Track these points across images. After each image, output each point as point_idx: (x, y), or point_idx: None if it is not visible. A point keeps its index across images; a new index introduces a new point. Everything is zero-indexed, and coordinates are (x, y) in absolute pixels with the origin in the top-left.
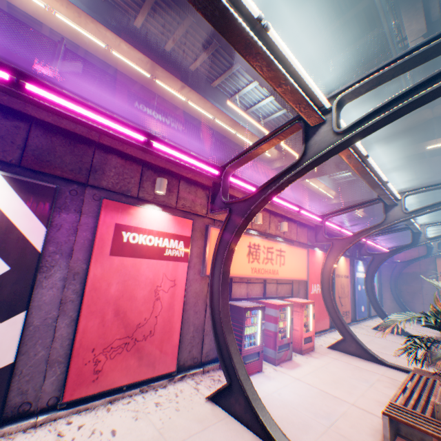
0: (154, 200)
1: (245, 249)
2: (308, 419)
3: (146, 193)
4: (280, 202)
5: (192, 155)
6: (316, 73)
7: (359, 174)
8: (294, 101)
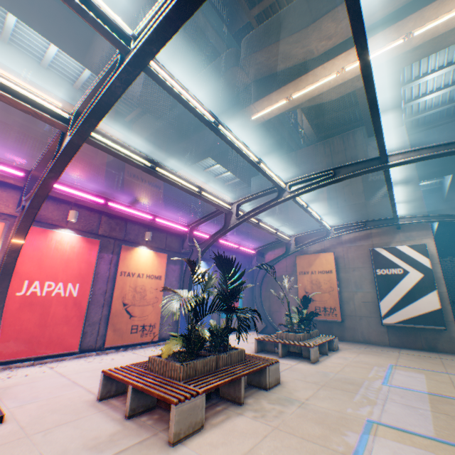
0: None
1: None
2: None
3: None
4: None
5: None
6: None
7: None
8: None
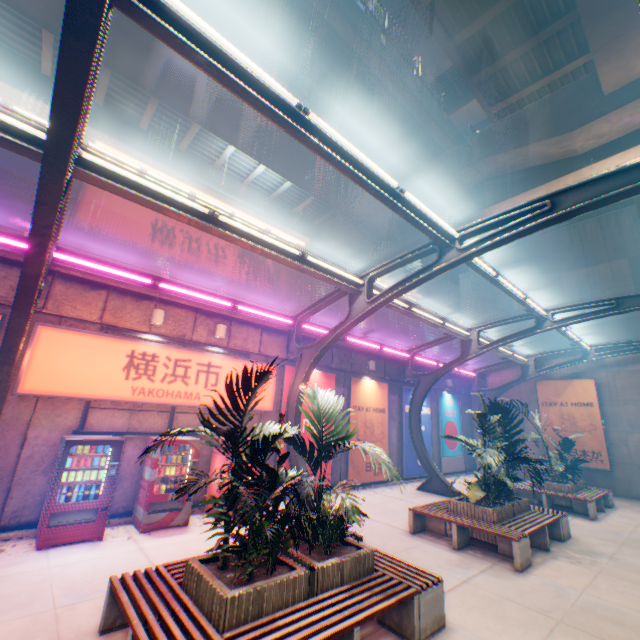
0: None
1: (122, 359)
2: (44, 597)
3: None
4: (185, 292)
5: None
6: None
7: (234, 243)
8: None
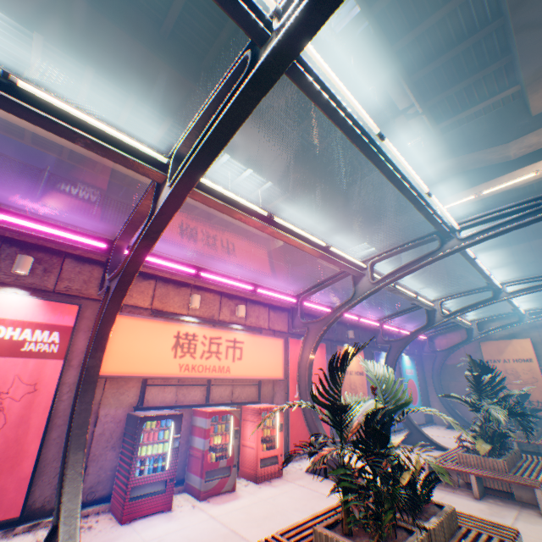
0: (17, 282)
1: (170, 339)
2: None
3: (4, 274)
4: (219, 279)
5: (62, 226)
6: (291, 140)
7: (279, 238)
8: (112, 156)
